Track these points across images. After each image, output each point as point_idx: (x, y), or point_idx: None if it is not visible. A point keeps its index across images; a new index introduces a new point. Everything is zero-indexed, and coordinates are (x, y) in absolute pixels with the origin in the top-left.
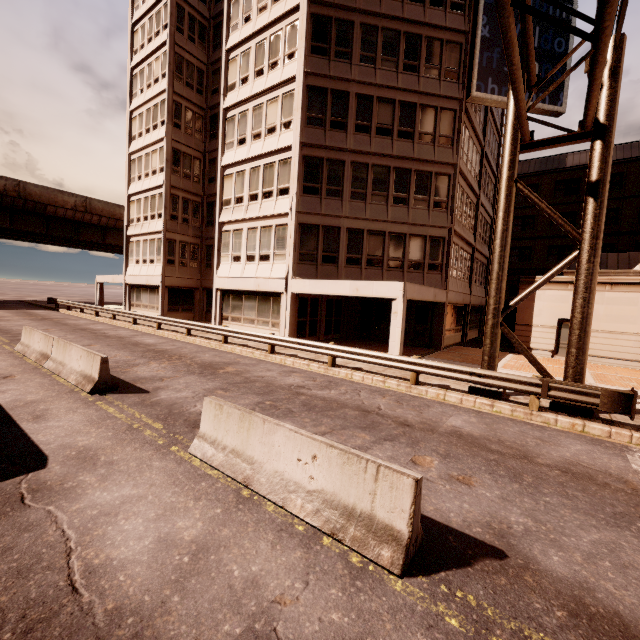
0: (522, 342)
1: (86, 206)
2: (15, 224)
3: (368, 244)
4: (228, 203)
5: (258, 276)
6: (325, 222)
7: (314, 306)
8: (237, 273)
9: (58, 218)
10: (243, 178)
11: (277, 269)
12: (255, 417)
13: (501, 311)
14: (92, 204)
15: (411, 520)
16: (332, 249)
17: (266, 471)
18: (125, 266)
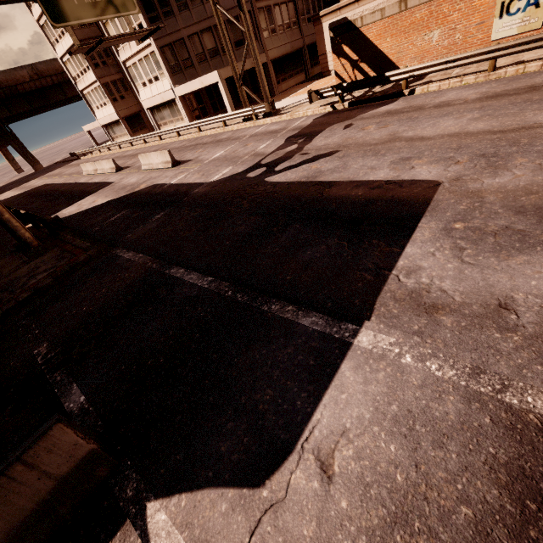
0: (325, 68)
1: (36, 73)
2: (11, 111)
3: (205, 42)
4: (118, 45)
5: (159, 92)
6: (173, 39)
7: (198, 98)
8: (149, 95)
9: (28, 93)
10: (115, 22)
11: (165, 84)
12: (147, 154)
13: (239, 79)
14: (38, 69)
15: (170, 158)
16: (186, 56)
17: (154, 164)
18: (93, 114)
